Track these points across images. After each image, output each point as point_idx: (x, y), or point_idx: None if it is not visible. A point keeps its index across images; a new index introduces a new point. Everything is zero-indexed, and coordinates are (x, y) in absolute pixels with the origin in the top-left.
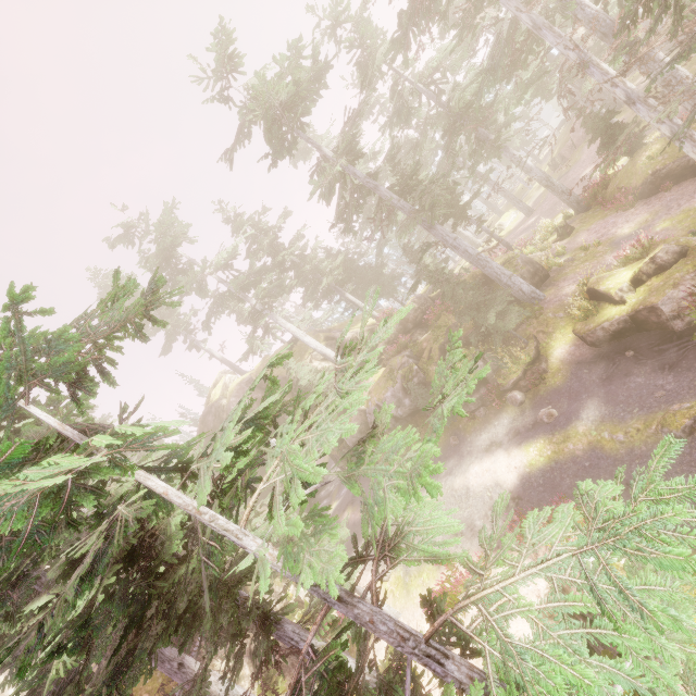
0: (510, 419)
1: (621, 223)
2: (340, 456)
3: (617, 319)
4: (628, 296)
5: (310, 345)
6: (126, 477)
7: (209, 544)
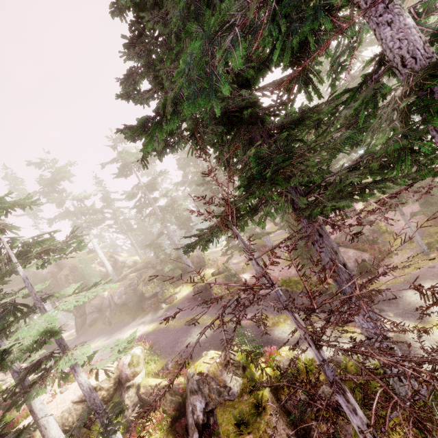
0: (155, 314)
1: (236, 258)
2: (80, 322)
3: (202, 285)
4: (208, 278)
5: (99, 254)
6: (0, 235)
7: (3, 266)
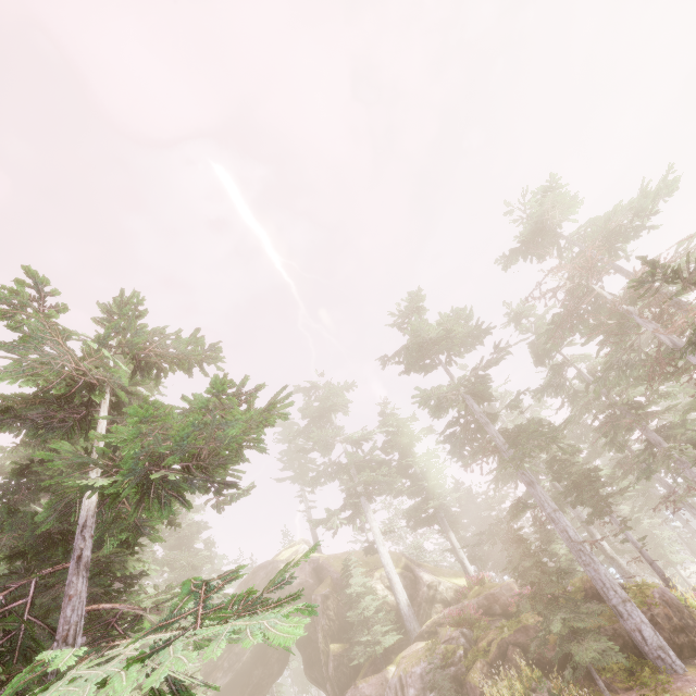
0: None
1: None
2: None
3: None
4: None
5: (382, 557)
6: (97, 398)
7: None
